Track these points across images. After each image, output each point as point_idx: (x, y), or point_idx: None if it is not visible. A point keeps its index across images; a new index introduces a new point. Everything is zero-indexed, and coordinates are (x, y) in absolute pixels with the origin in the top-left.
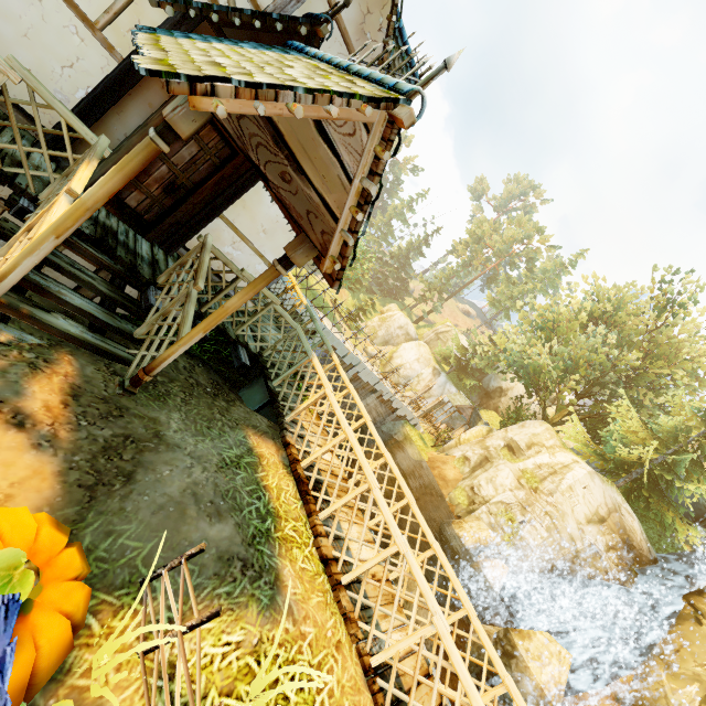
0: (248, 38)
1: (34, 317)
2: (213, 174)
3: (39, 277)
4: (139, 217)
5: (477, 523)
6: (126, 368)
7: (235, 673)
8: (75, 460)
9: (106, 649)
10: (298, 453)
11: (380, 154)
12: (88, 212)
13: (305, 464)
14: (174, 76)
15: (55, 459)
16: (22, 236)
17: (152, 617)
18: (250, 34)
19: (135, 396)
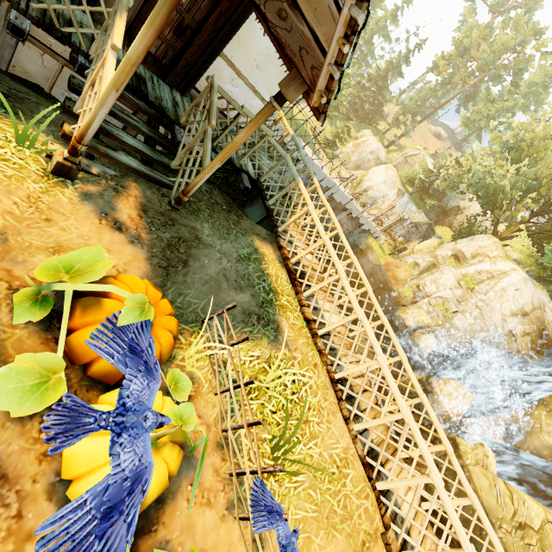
0: None
1: (108, 155)
2: (212, 11)
3: (104, 123)
4: (158, 63)
5: (417, 310)
6: (169, 192)
7: (257, 370)
8: (154, 252)
9: (190, 350)
10: (288, 254)
11: None
12: (134, 67)
13: (293, 261)
14: None
15: (143, 250)
16: (89, 91)
17: (211, 338)
18: None
19: (179, 211)
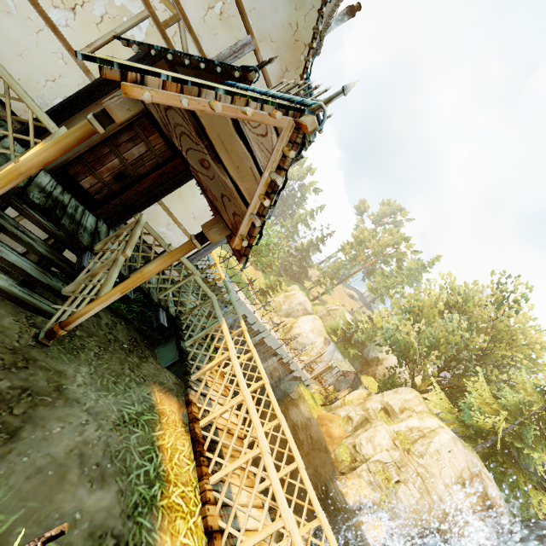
0: (195, 75)
1: None
2: (156, 169)
3: None
4: (90, 197)
5: (358, 480)
6: (47, 321)
7: None
8: None
9: None
10: (198, 412)
11: (286, 153)
12: (21, 176)
13: (203, 423)
14: (108, 63)
15: None
16: None
17: None
18: (197, 73)
19: (47, 348)
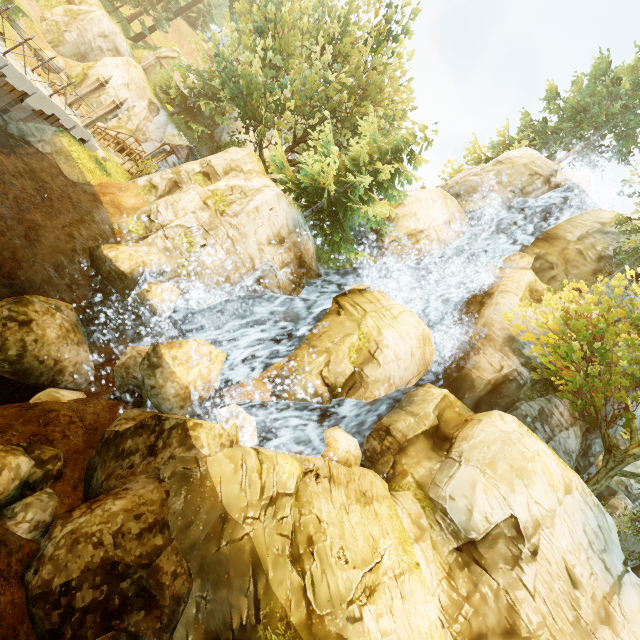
0: None
1: None
2: None
3: None
4: None
5: (147, 248)
6: None
7: None
8: None
9: None
10: None
11: None
12: None
13: None
14: None
15: None
16: None
17: None
18: None
19: None
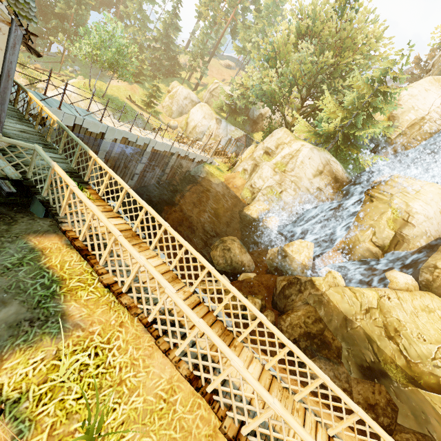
0: None
1: None
2: None
3: None
4: None
5: (258, 203)
6: None
7: (46, 372)
8: None
9: None
10: (76, 234)
11: None
12: None
13: (81, 239)
14: None
15: None
16: None
17: None
18: None
19: None
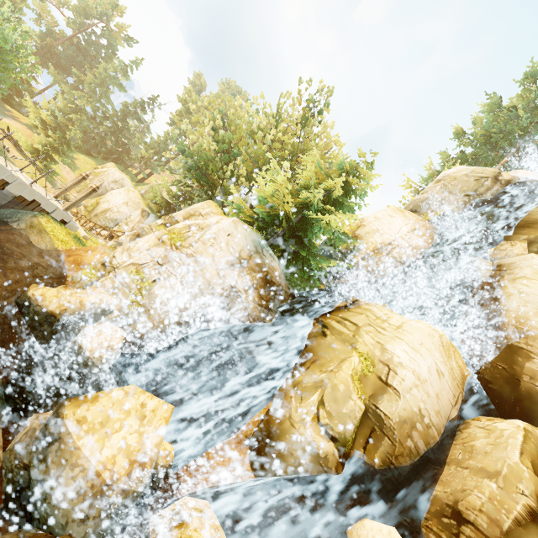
0: None
1: None
2: None
3: None
4: None
5: (91, 290)
6: None
7: None
8: None
9: None
10: None
11: None
12: None
13: None
14: None
15: None
16: None
17: None
18: None
19: None
